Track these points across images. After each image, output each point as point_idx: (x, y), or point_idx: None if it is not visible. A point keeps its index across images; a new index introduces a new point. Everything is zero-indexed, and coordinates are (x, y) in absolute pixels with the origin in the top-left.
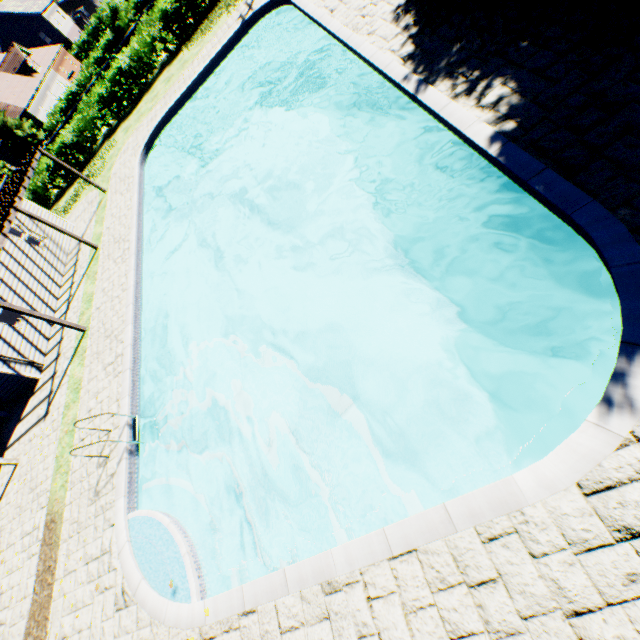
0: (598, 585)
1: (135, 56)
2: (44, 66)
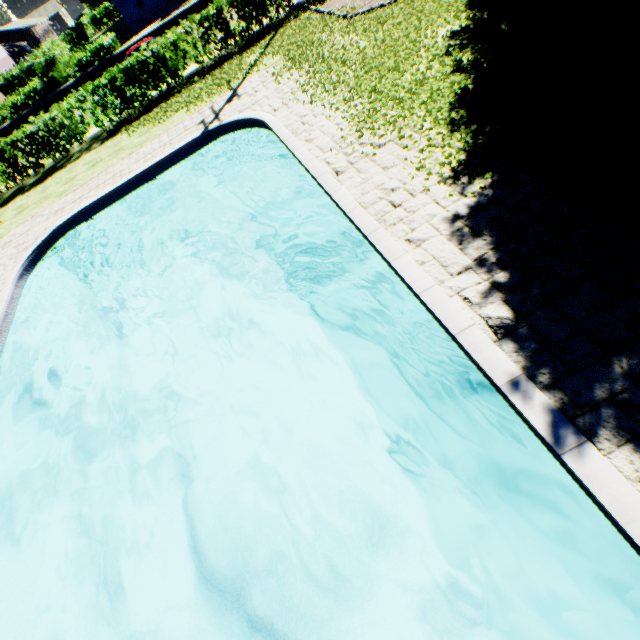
0: None
1: (55, 124)
2: None
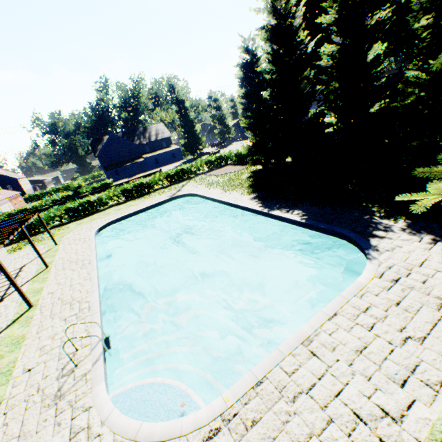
0: (396, 295)
1: (100, 198)
2: (4, 196)
